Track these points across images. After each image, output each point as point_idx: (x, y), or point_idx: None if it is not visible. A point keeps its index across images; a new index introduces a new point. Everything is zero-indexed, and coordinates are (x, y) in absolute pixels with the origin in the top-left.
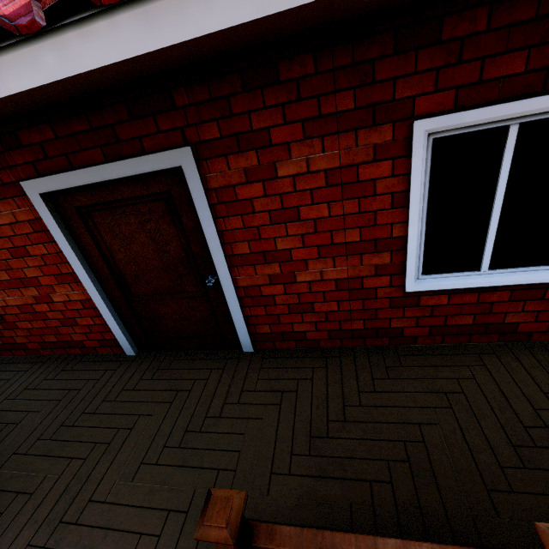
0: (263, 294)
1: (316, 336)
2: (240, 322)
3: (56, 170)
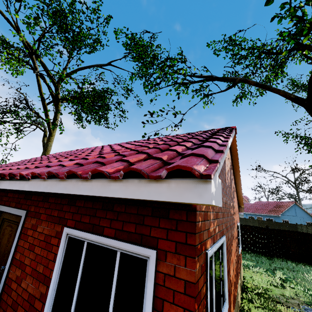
0: (11, 286)
1: None
2: None
3: (7, 205)
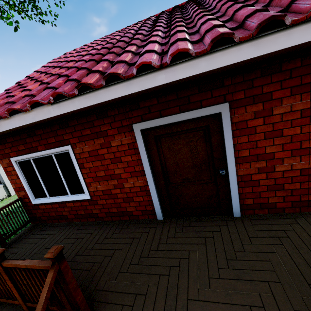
0: (252, 179)
1: (282, 205)
2: (235, 197)
3: (152, 118)
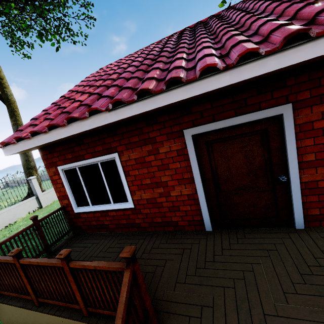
0: (319, 186)
1: None
2: (298, 206)
3: (204, 123)
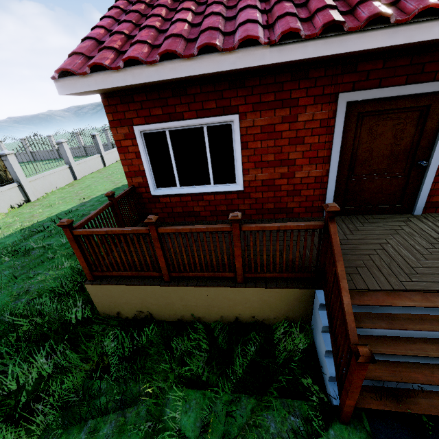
0: None
1: None
2: (425, 193)
3: (366, 87)
